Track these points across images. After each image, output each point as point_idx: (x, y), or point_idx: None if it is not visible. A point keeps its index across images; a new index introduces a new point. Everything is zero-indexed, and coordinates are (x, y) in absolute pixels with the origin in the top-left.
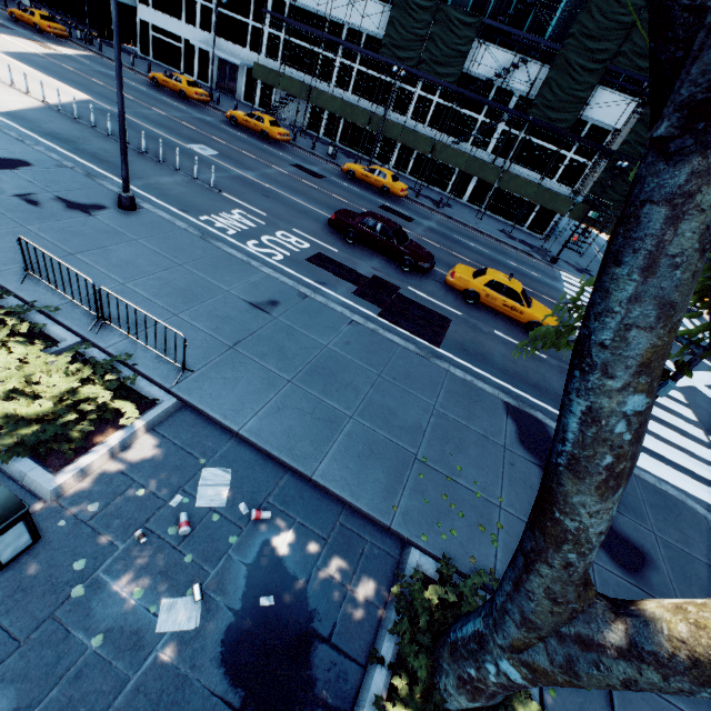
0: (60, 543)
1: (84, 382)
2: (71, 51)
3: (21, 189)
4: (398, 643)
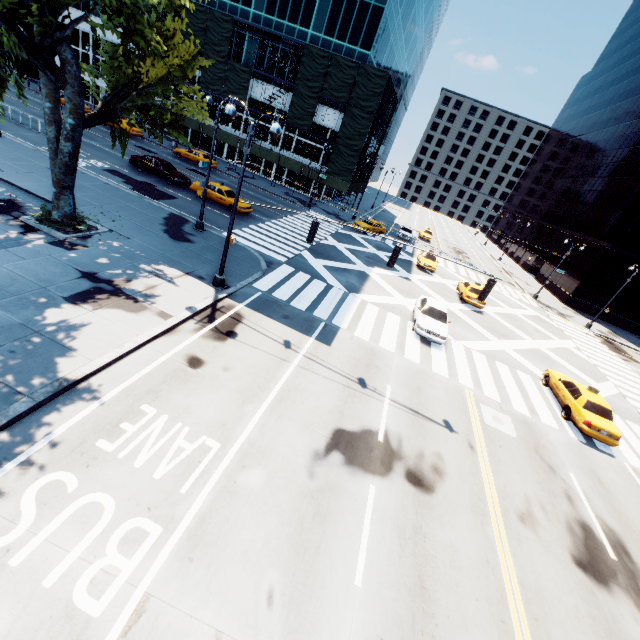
0: None
1: None
2: None
3: None
4: (40, 207)
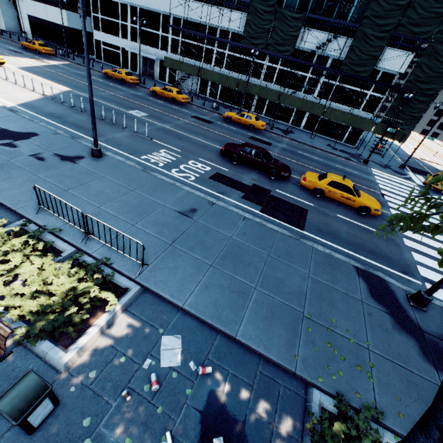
0: (72, 405)
1: (80, 280)
2: (57, 62)
3: (33, 151)
4: None
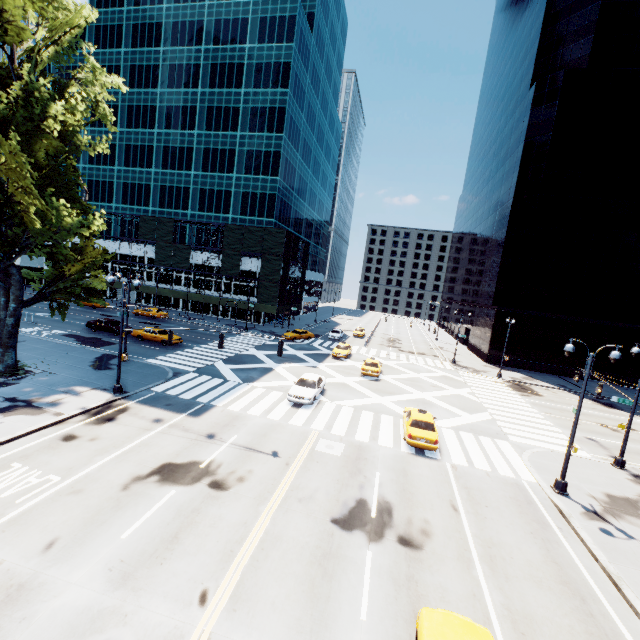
0: None
1: None
2: None
3: None
4: None
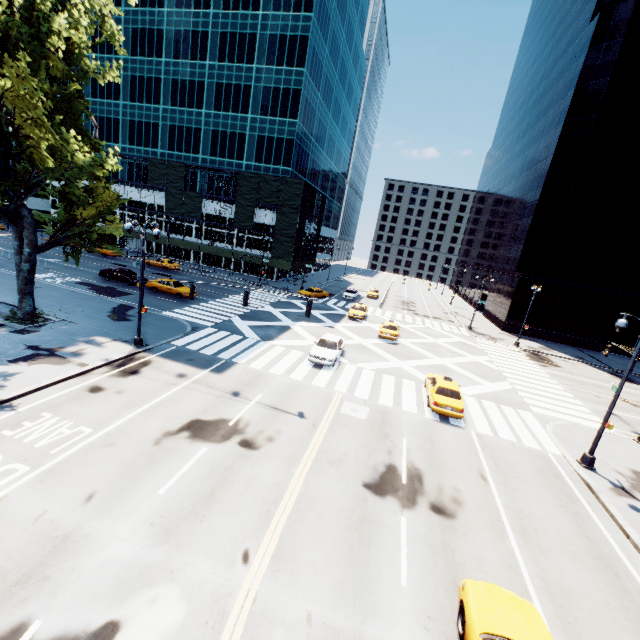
0: None
1: None
2: (4, 235)
3: None
4: (10, 310)
